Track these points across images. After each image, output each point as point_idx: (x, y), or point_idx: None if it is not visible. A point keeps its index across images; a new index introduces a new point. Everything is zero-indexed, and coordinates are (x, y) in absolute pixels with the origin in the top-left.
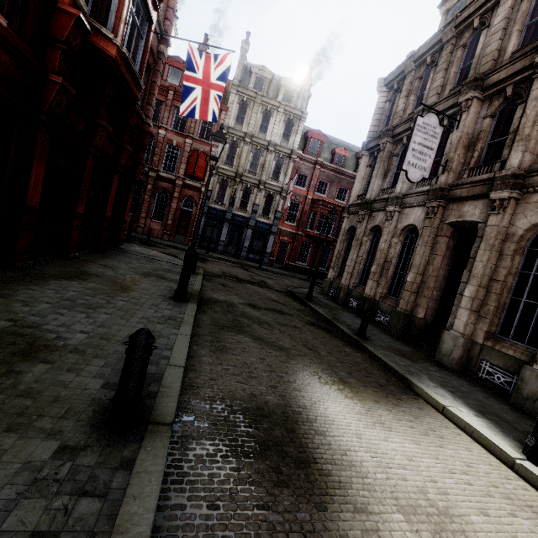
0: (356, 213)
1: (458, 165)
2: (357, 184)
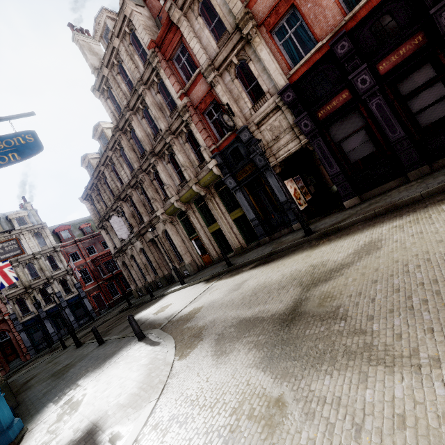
0: (120, 255)
1: (135, 223)
2: (109, 244)
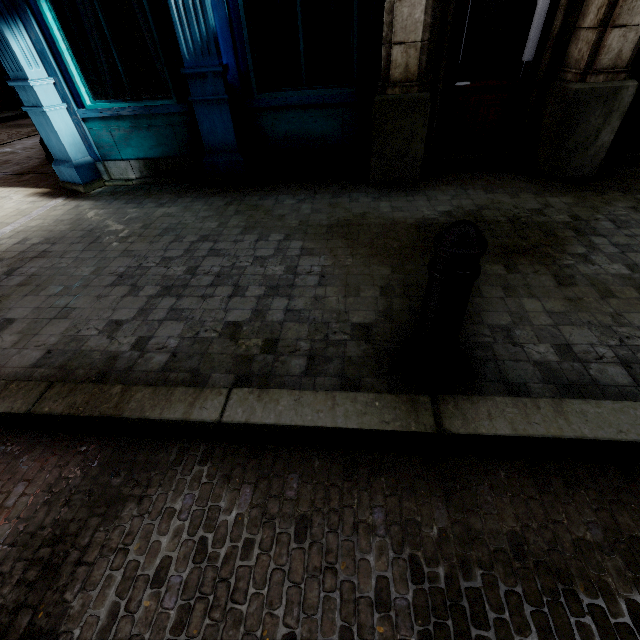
0: None
1: None
2: None
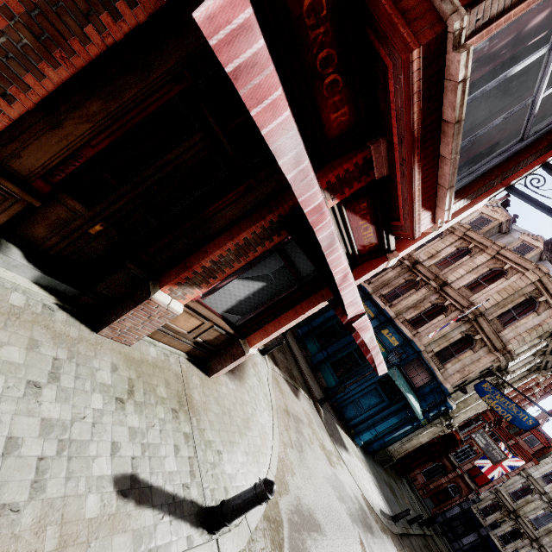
0: None
1: None
2: None
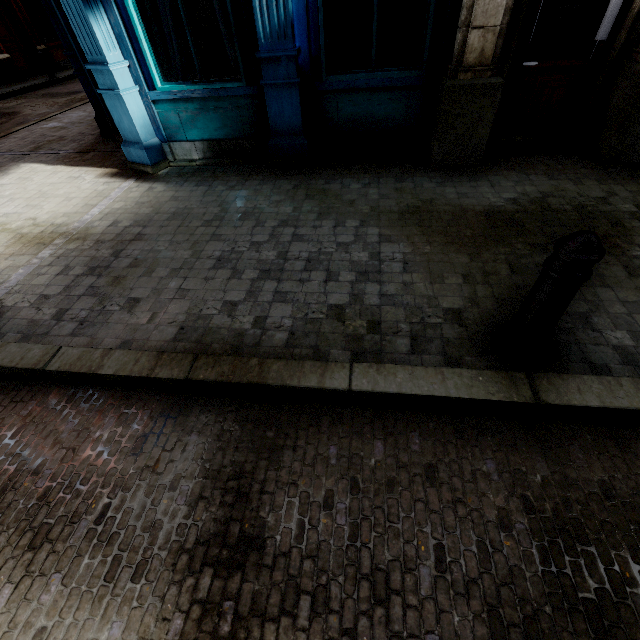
0: None
1: None
2: None
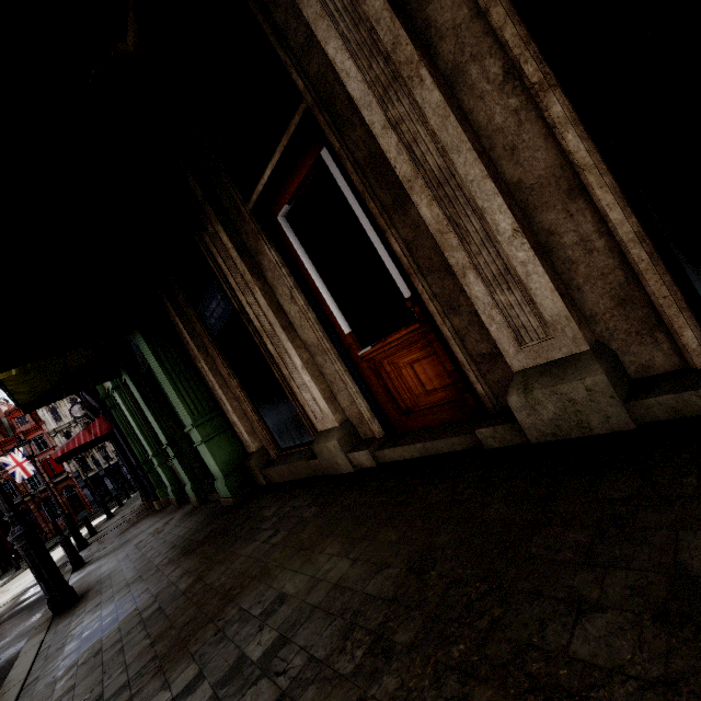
0: None
1: None
2: None
